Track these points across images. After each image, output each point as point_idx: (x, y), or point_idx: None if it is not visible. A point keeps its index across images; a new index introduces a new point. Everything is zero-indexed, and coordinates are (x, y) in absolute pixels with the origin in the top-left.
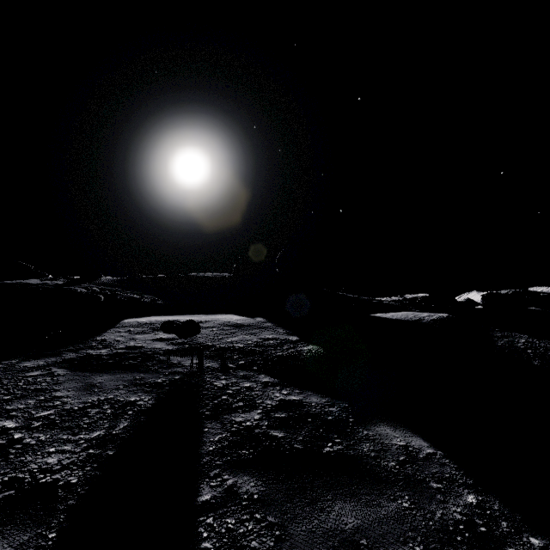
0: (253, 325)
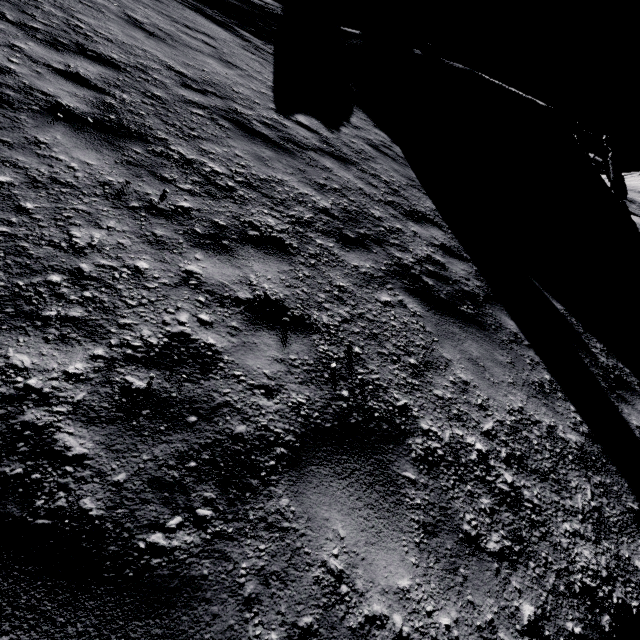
0: (269, 2)
